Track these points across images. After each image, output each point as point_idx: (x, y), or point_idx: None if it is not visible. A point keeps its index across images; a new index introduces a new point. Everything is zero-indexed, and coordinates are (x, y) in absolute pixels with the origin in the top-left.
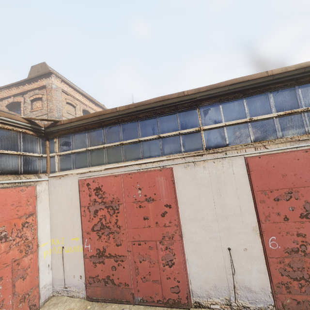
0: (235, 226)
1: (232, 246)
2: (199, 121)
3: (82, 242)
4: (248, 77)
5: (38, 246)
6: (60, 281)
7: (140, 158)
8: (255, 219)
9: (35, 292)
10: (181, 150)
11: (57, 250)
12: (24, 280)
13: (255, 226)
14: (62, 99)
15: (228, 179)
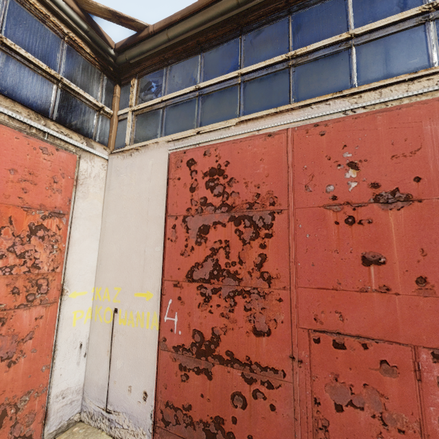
0: None
1: None
2: None
3: (159, 306)
4: None
5: (62, 294)
6: (98, 389)
7: (350, 86)
8: None
9: (36, 404)
10: None
11: (103, 315)
12: (11, 366)
13: None
14: None
15: None
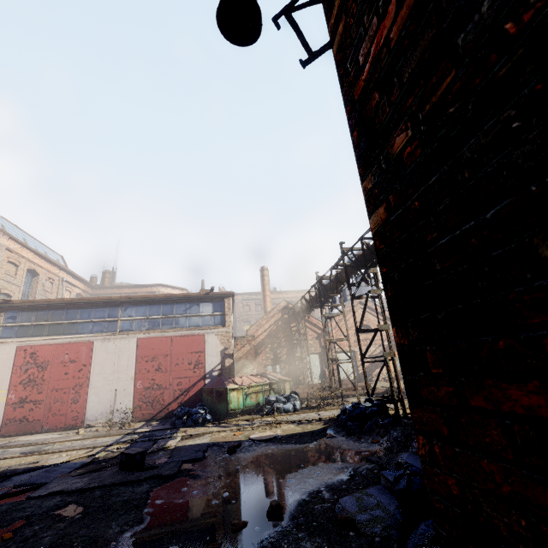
0: (123, 376)
1: (118, 388)
2: (119, 315)
3: (7, 394)
4: (148, 296)
5: None
6: None
7: (74, 334)
8: (134, 372)
9: None
10: (104, 331)
11: None
12: None
13: (134, 376)
14: (3, 258)
15: (126, 350)
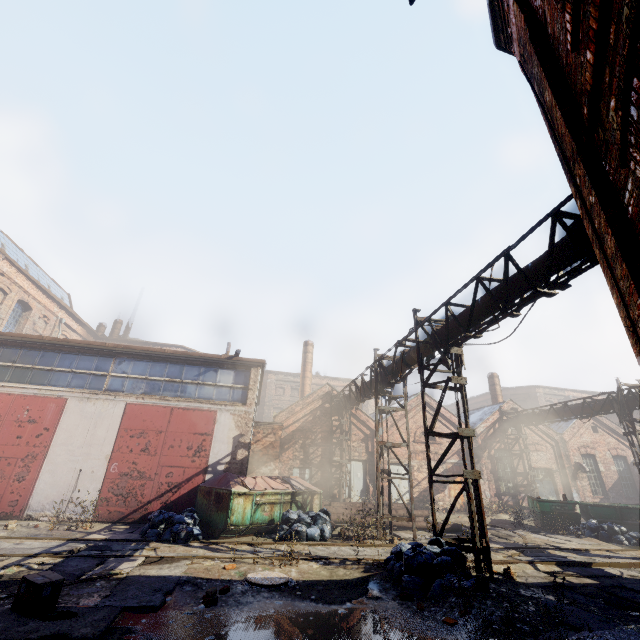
0: (94, 453)
1: (84, 469)
2: (110, 368)
3: None
4: (153, 349)
5: None
6: None
7: (44, 385)
8: (111, 449)
9: None
10: (85, 387)
11: None
12: None
13: (109, 454)
14: None
15: (107, 416)
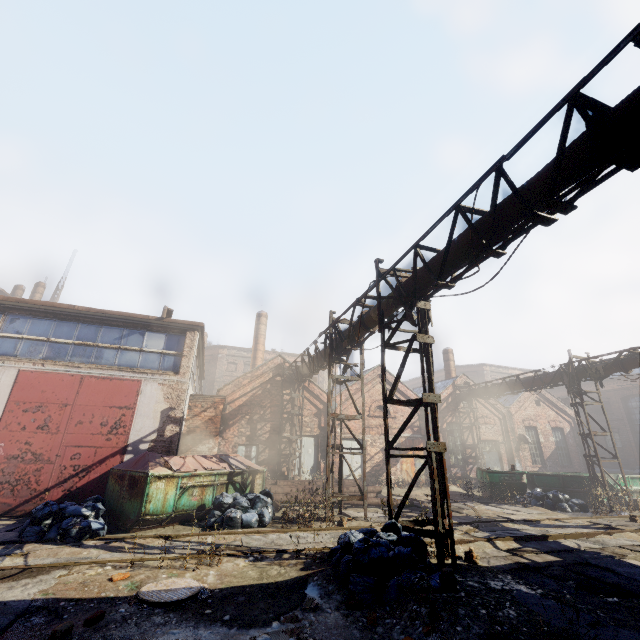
0: None
1: None
2: None
3: None
4: (58, 305)
5: None
6: None
7: None
8: None
9: None
10: None
11: None
12: None
13: None
14: None
15: None
